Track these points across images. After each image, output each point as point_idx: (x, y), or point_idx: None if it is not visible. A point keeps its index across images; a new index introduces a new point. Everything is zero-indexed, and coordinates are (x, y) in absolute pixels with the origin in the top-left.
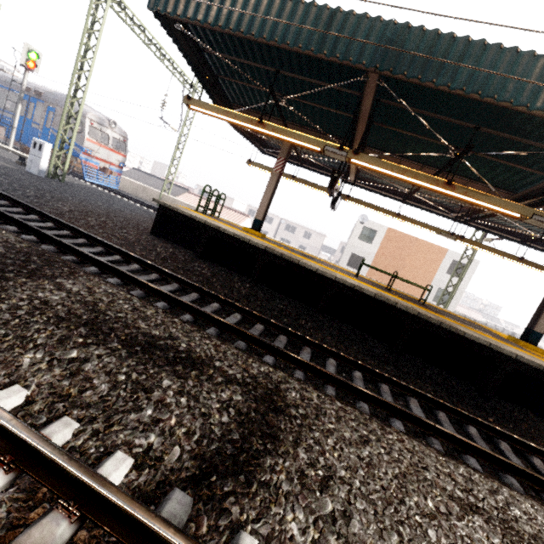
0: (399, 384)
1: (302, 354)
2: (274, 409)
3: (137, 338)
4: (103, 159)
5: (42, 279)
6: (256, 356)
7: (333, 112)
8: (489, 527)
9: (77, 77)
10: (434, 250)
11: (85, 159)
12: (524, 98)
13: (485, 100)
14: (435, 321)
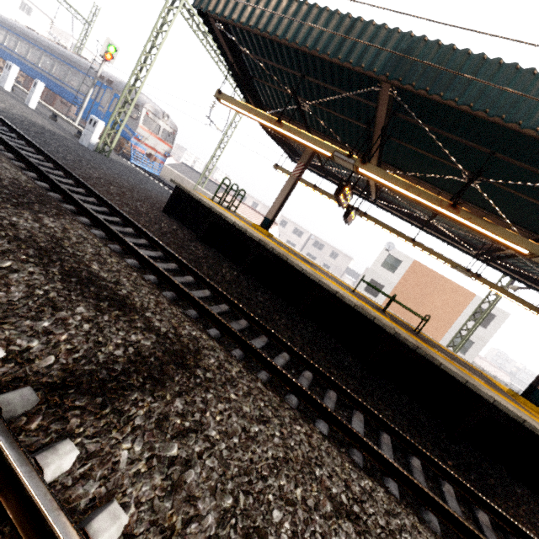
0: (349, 395)
1: (256, 340)
2: (179, 363)
3: (80, 273)
4: (151, 146)
5: (25, 210)
6: (201, 325)
7: (354, 124)
8: (359, 538)
9: (139, 69)
10: (461, 292)
11: (135, 143)
12: (535, 121)
13: (495, 121)
14: (412, 345)
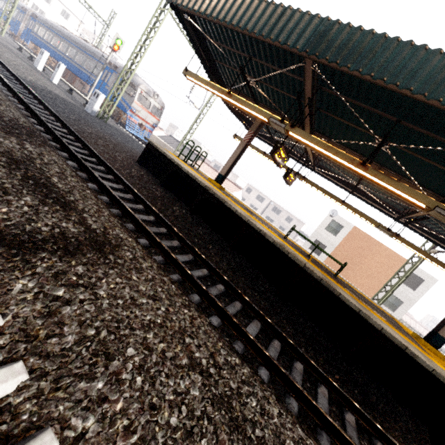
0: (252, 307)
1: (182, 256)
2: (96, 248)
3: (40, 180)
4: (142, 118)
5: (14, 137)
6: (134, 235)
7: (292, 98)
8: (203, 388)
9: (135, 56)
10: (394, 257)
11: (130, 115)
12: (424, 87)
13: (394, 89)
14: (317, 277)
